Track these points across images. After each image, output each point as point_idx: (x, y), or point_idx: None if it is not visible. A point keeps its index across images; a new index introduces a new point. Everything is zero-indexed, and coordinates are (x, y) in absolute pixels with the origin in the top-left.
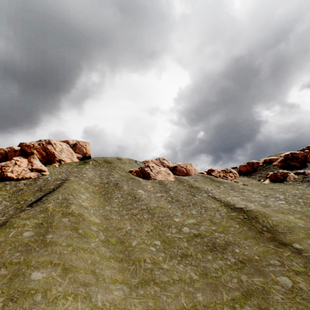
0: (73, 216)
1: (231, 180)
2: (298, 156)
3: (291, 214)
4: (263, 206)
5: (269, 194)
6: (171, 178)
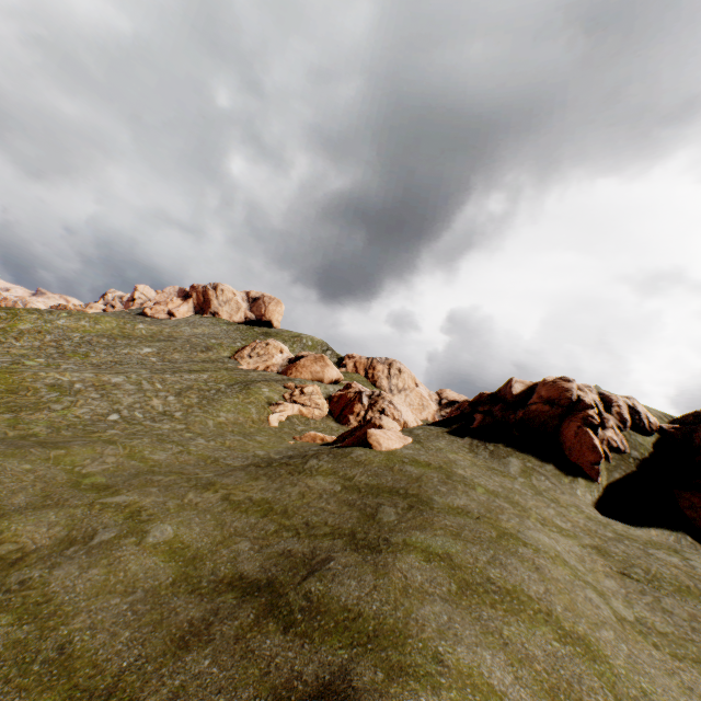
0: (14, 317)
1: (290, 402)
2: (531, 397)
3: (4, 398)
4: (63, 388)
5: (178, 417)
6: (246, 366)
